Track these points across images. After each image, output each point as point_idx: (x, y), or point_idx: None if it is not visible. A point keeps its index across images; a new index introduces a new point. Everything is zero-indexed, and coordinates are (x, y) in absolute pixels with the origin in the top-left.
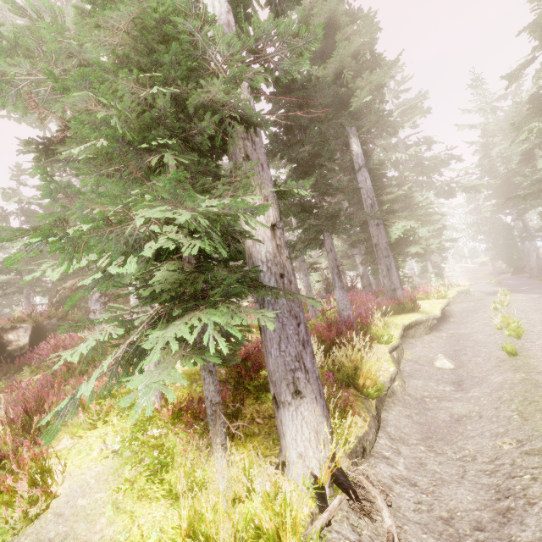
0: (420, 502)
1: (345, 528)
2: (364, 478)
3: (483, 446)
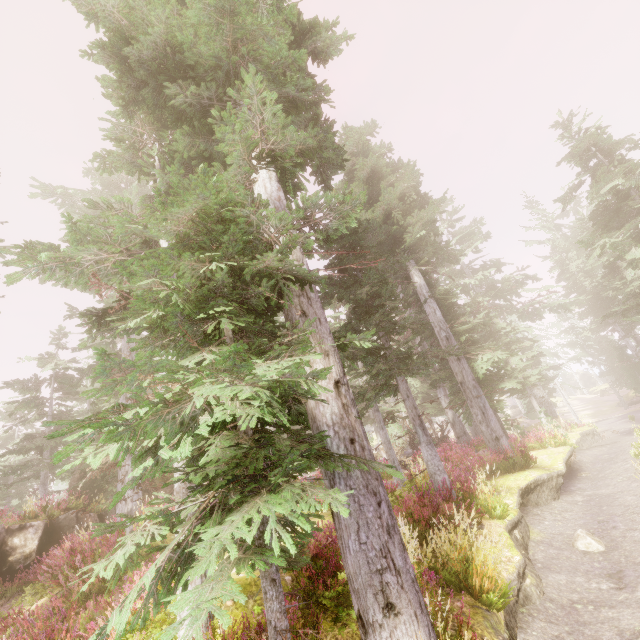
0: None
1: None
2: None
3: None
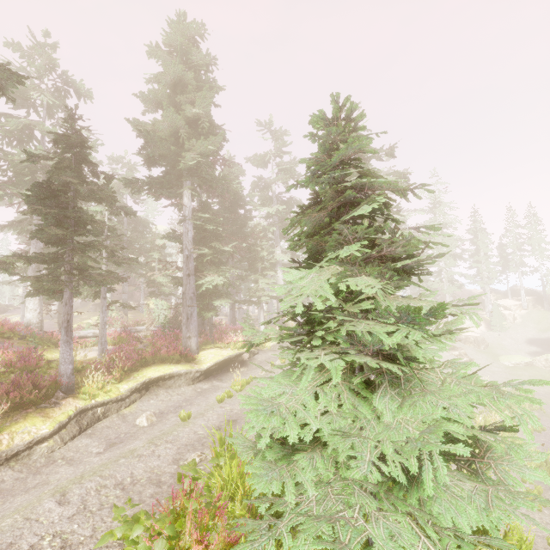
0: None
1: None
2: None
3: None
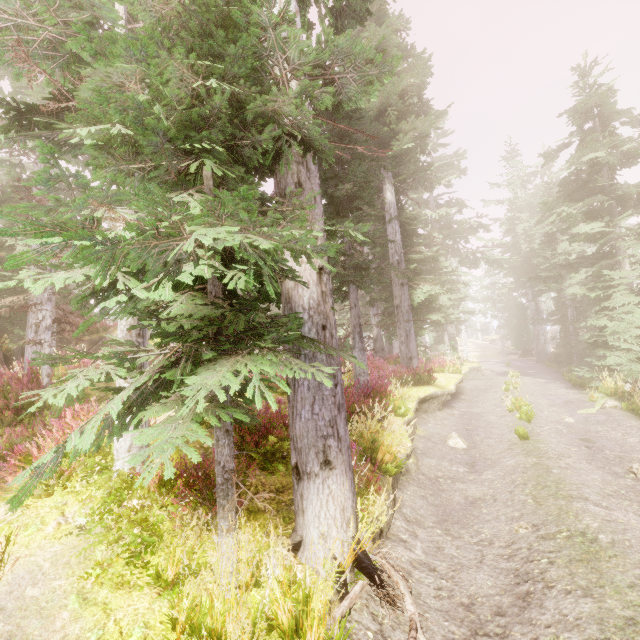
0: (440, 588)
1: (366, 618)
2: (386, 562)
3: (500, 530)
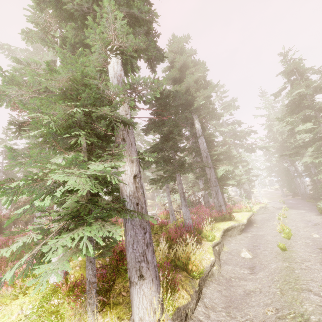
0: None
1: None
2: None
3: (258, 313)
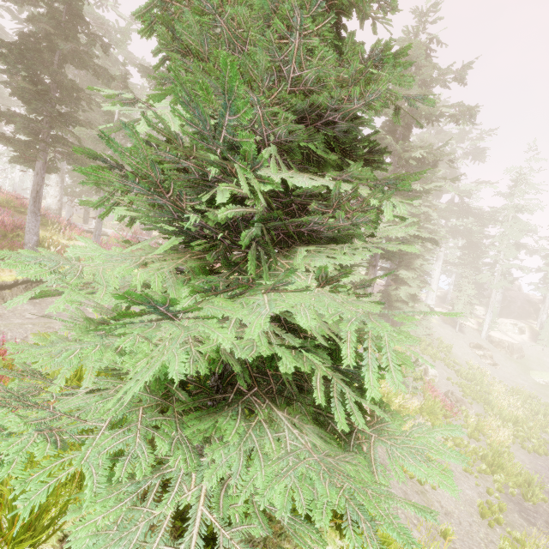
0: None
1: None
2: None
3: None
